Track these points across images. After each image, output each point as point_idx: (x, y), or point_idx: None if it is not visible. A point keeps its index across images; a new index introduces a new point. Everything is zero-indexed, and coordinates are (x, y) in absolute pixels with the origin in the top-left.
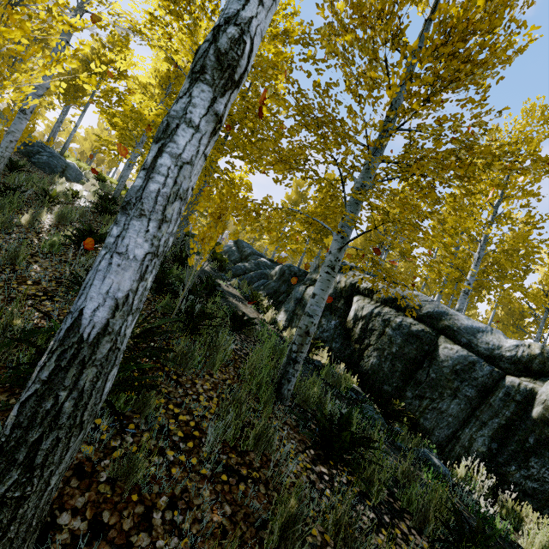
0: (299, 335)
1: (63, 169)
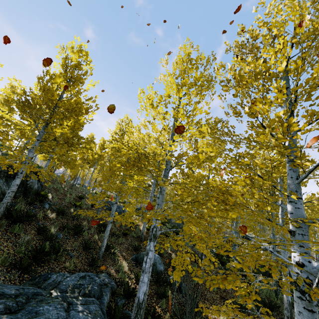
0: (275, 282)
1: (123, 211)
